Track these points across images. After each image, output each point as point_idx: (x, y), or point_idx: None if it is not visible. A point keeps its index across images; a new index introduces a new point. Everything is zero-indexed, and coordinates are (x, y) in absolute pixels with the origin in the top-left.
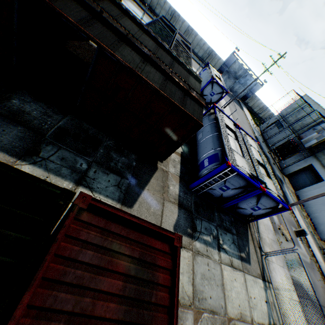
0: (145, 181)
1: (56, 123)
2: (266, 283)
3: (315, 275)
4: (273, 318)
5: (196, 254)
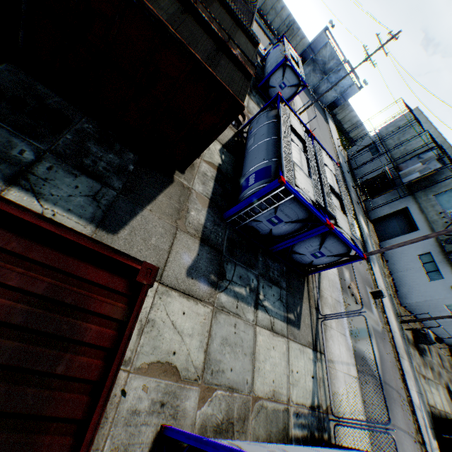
0: (148, 196)
1: None
2: (318, 354)
3: (384, 348)
4: (319, 397)
5: (218, 311)
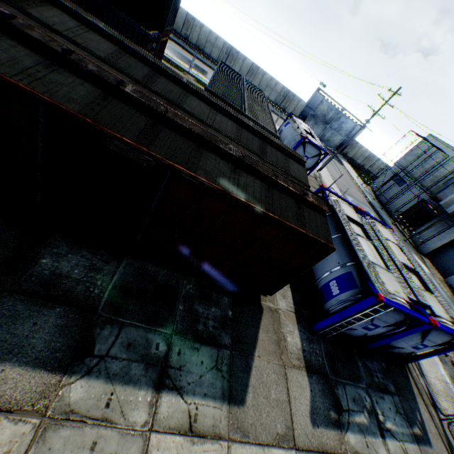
0: (252, 340)
1: (109, 279)
2: None
3: None
4: None
5: None
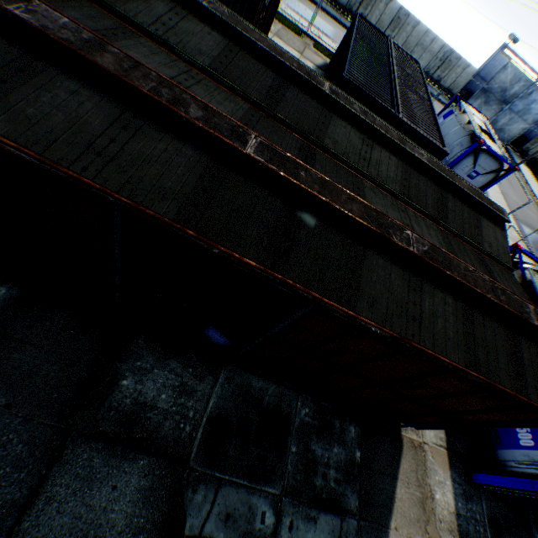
0: (387, 499)
1: (203, 406)
2: None
3: None
4: None
5: None
